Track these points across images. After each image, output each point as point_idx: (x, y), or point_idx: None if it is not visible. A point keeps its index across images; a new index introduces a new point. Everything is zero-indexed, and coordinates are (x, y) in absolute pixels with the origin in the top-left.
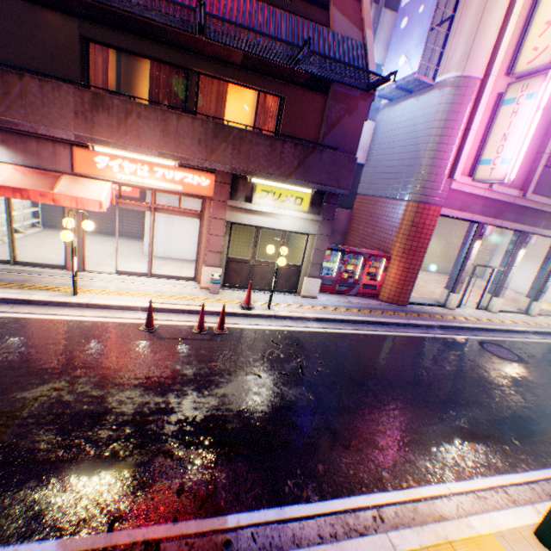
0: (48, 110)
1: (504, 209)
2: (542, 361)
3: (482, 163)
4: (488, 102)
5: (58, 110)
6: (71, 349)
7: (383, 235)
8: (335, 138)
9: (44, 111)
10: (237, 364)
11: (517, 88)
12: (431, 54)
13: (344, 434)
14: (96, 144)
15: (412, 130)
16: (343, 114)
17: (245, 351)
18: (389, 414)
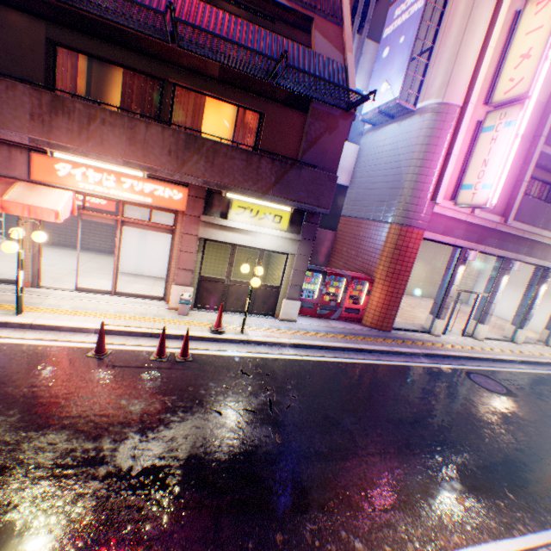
0: (0, 110)
1: (486, 235)
2: (532, 393)
3: (464, 187)
4: (468, 129)
5: (12, 111)
6: None
7: (366, 257)
8: (315, 155)
9: None
10: (195, 398)
11: (496, 116)
12: (412, 82)
13: (313, 489)
14: (54, 149)
15: (395, 153)
16: (323, 131)
17: (208, 382)
18: (367, 461)
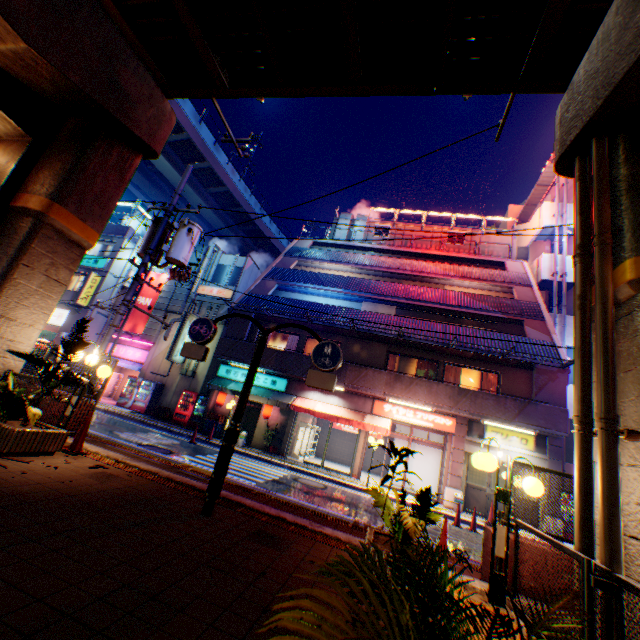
0: (373, 381)
1: None
2: None
3: None
4: None
5: (378, 381)
6: None
7: None
8: (544, 395)
9: (372, 382)
10: None
11: None
12: None
13: None
14: (392, 397)
15: None
16: (546, 380)
17: None
18: None
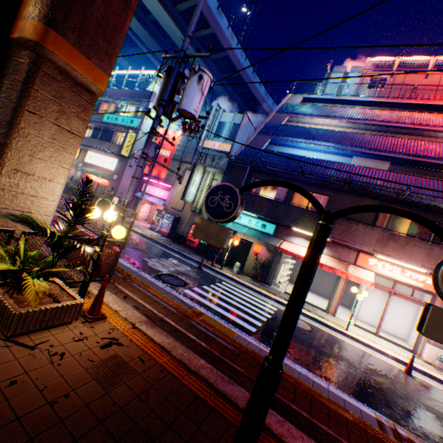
0: (363, 237)
1: None
2: None
3: None
4: None
5: (368, 238)
6: (370, 362)
7: None
8: None
9: (361, 237)
10: None
11: None
12: None
13: None
14: (382, 254)
15: None
16: None
17: None
18: None
